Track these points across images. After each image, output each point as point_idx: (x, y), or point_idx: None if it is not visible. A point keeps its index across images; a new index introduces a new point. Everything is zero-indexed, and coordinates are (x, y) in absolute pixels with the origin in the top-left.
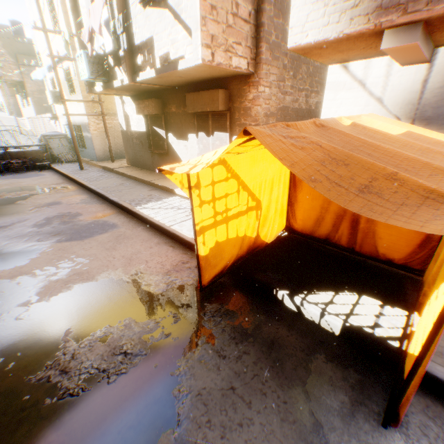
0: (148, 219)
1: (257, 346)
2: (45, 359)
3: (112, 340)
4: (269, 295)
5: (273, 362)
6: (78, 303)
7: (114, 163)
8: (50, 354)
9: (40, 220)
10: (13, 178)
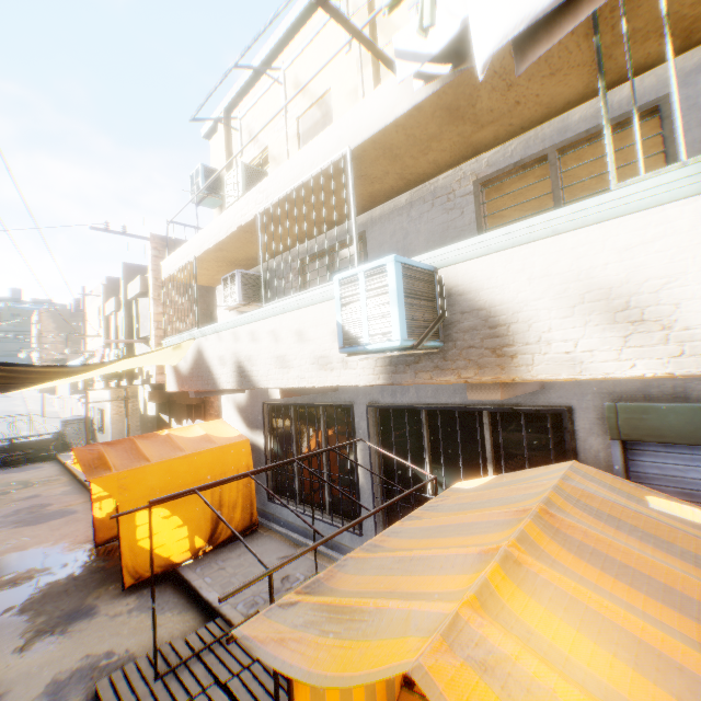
0: None
1: (104, 573)
2: None
3: (14, 577)
4: None
5: (105, 579)
6: (5, 562)
7: None
8: None
9: (11, 512)
10: (7, 473)
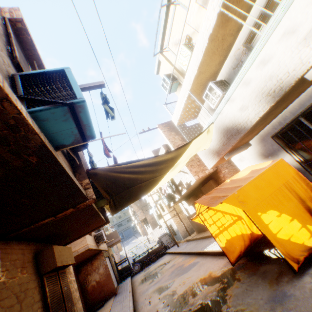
0: (209, 251)
1: (257, 275)
2: (186, 304)
3: (204, 293)
4: (264, 256)
5: (262, 277)
6: (191, 289)
7: (190, 236)
8: (187, 303)
9: (169, 273)
10: (153, 264)
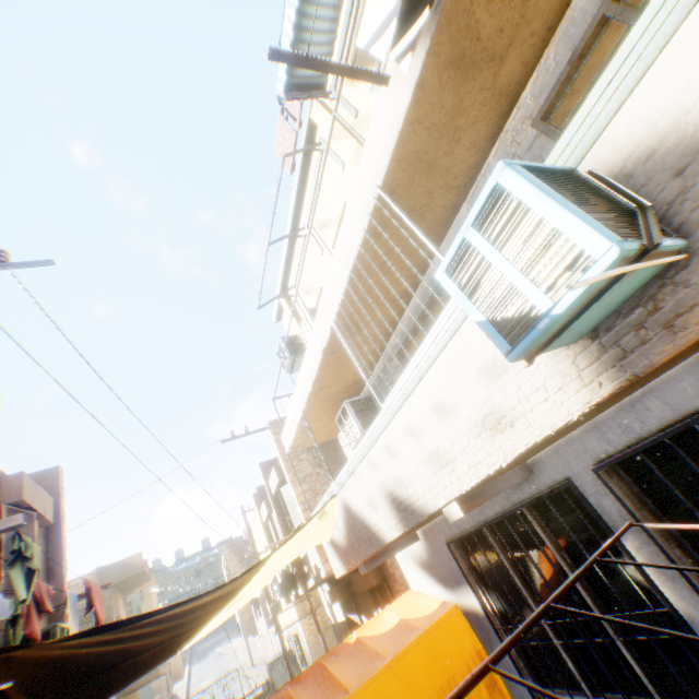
0: None
1: None
2: None
3: None
4: None
5: None
6: None
7: None
8: None
9: None
10: None
